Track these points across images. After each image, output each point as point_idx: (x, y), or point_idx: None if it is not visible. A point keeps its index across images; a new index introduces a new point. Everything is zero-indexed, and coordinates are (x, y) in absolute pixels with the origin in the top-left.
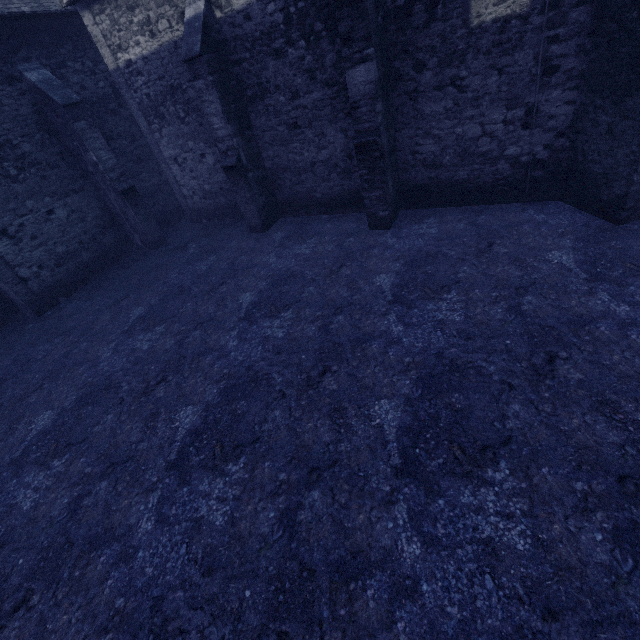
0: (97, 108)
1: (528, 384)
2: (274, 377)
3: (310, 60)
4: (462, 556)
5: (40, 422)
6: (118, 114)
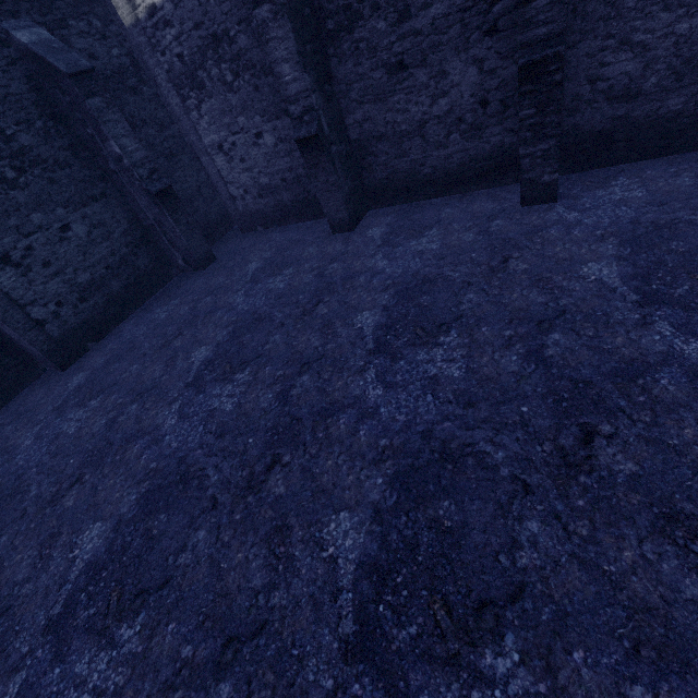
0: (113, 85)
1: None
2: (486, 450)
3: None
4: None
5: (86, 544)
6: (140, 93)
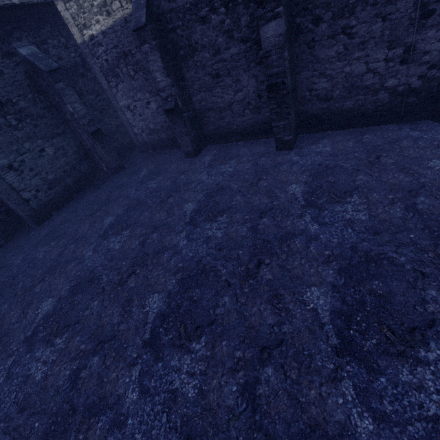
0: (70, 73)
1: (439, 272)
2: (219, 269)
3: (229, 23)
4: (414, 433)
5: (44, 307)
6: (85, 76)
